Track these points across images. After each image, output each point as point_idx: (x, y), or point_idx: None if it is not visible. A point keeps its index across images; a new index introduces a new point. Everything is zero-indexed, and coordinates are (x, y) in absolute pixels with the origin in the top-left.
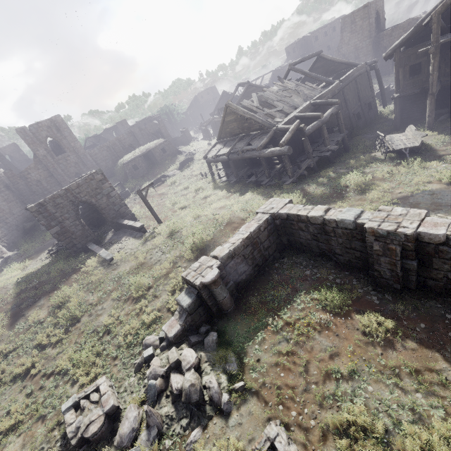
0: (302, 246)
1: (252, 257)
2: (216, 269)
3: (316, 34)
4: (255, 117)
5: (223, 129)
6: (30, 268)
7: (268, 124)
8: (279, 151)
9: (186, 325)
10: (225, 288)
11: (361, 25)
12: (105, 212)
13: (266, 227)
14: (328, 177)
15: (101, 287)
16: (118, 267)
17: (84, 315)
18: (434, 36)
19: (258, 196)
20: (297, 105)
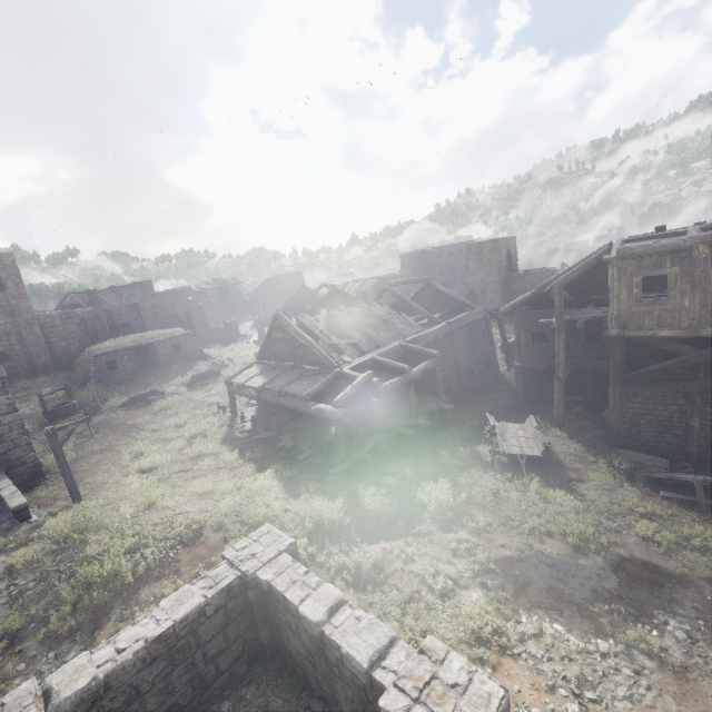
0: (293, 663)
1: (164, 687)
2: None
3: (439, 250)
4: (312, 345)
5: (267, 346)
6: None
7: (328, 361)
8: (330, 414)
9: None
10: None
11: (489, 259)
12: None
13: (223, 605)
14: (400, 478)
15: None
16: None
17: None
18: (557, 309)
19: (278, 487)
20: (382, 342)
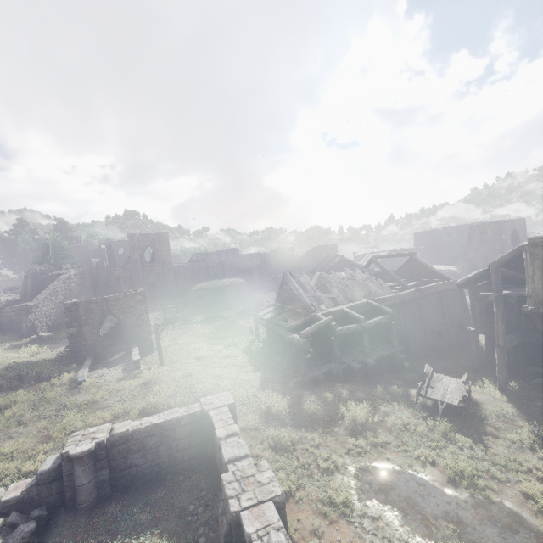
0: (217, 469)
1: (155, 451)
2: (92, 444)
3: (449, 230)
4: (301, 296)
5: (280, 294)
6: (39, 356)
7: (309, 307)
8: (297, 341)
9: (27, 495)
10: (92, 473)
11: (491, 238)
12: (126, 331)
13: (190, 423)
14: (336, 395)
15: (45, 407)
16: (77, 394)
17: (3, 430)
18: (494, 285)
19: (257, 382)
20: (354, 299)
